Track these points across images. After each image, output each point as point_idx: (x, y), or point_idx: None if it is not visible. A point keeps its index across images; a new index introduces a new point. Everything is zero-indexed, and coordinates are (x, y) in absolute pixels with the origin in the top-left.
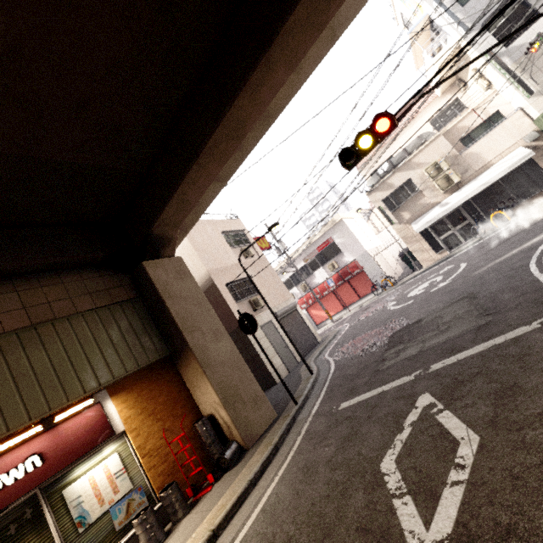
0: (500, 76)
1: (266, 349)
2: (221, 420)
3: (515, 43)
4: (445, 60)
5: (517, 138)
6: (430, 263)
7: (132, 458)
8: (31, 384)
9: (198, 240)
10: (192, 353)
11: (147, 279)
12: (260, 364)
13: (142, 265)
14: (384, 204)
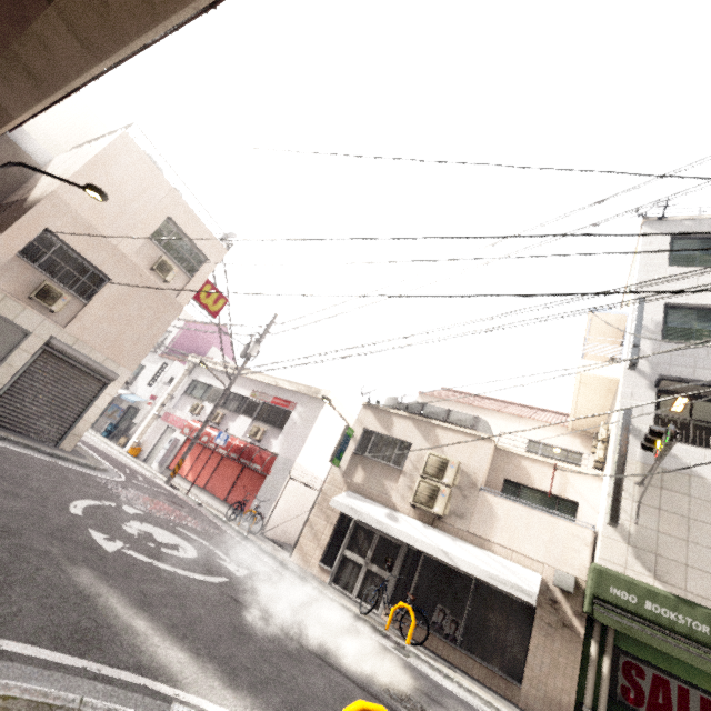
0: (612, 458)
1: None
2: None
3: None
4: (593, 381)
5: (552, 561)
6: (302, 564)
7: None
8: None
9: (114, 172)
10: None
11: None
12: None
13: None
14: (363, 436)
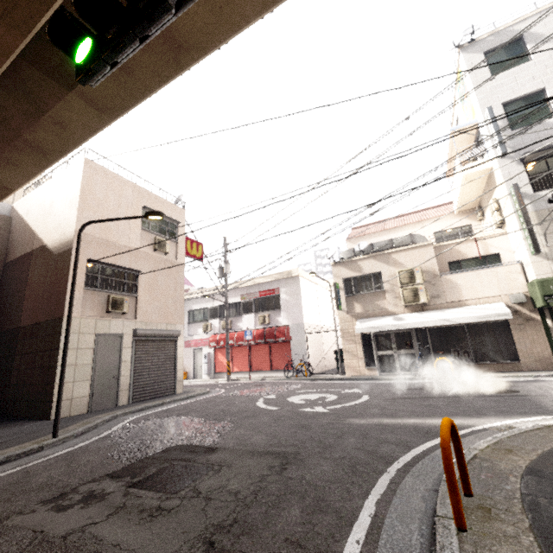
0: (515, 217)
1: (79, 365)
2: None
3: (545, 193)
4: (473, 176)
5: (504, 292)
6: (355, 374)
7: None
8: None
9: (97, 193)
10: None
11: None
12: (51, 380)
13: None
14: (344, 283)
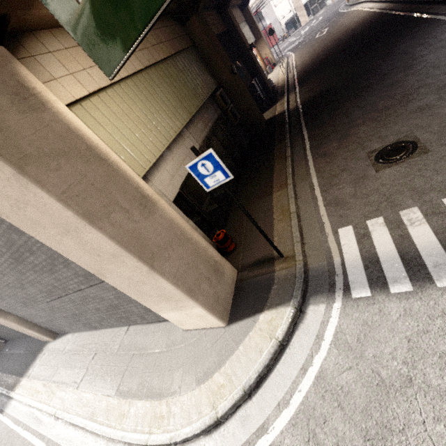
0: None
1: None
2: (269, 58)
3: None
4: None
5: None
6: (305, 23)
7: (259, 62)
8: (248, 37)
9: None
10: (263, 38)
11: (249, 13)
12: None
13: (247, 8)
14: None
